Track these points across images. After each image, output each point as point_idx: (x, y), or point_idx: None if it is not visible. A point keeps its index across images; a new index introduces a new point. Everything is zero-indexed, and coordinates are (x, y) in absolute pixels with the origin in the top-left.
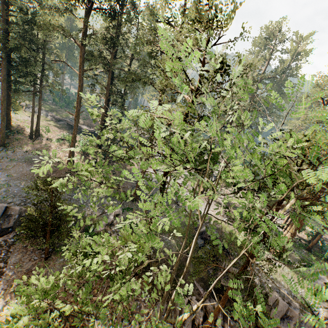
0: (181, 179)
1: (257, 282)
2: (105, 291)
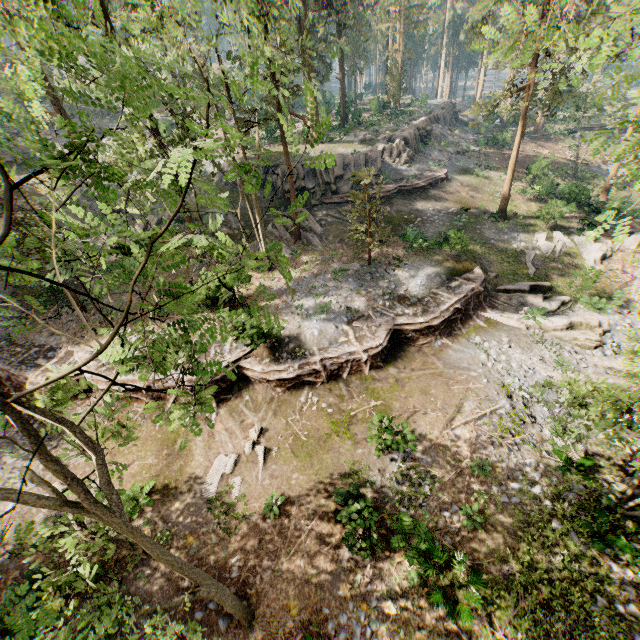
0: None
1: None
2: (190, 276)
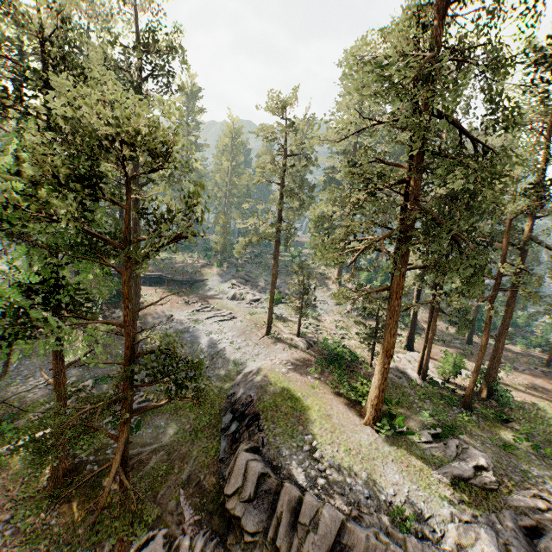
0: (237, 318)
1: (296, 478)
2: None
